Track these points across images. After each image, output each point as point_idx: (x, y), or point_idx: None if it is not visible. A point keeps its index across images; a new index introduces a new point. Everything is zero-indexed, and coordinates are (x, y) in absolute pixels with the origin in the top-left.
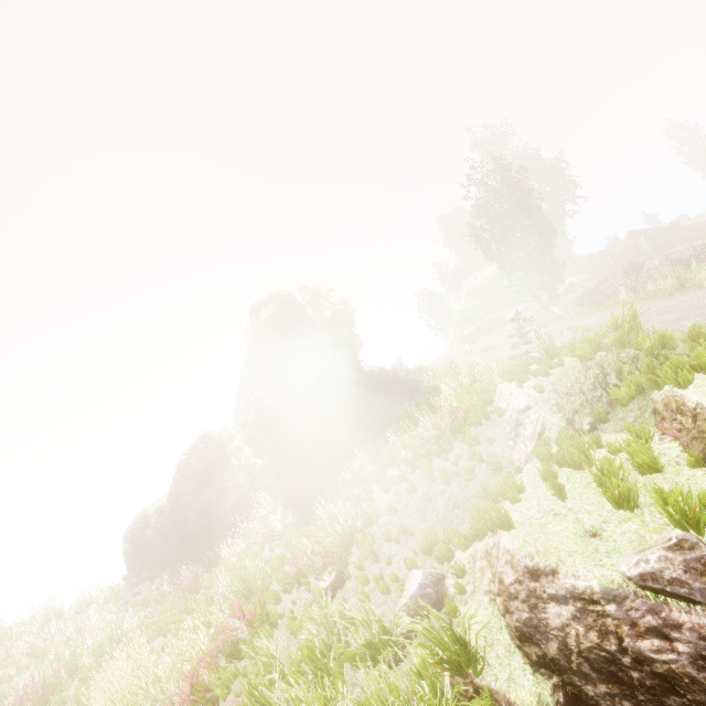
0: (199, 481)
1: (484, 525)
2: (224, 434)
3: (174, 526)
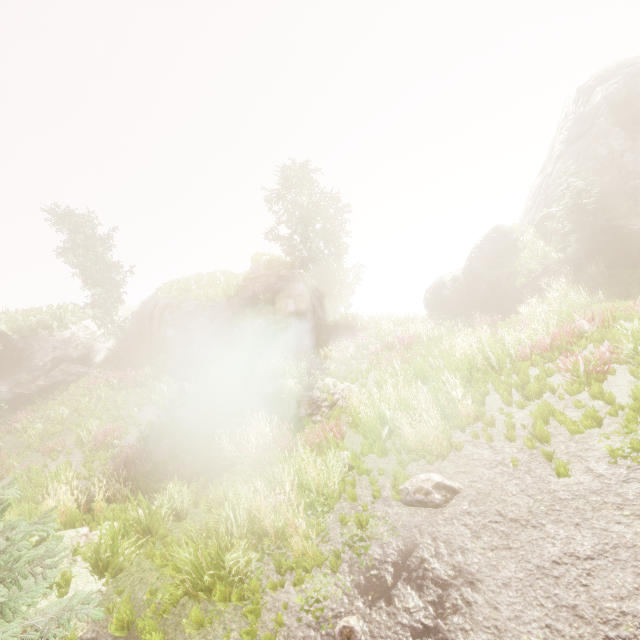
0: (489, 263)
1: None
2: (515, 229)
3: (466, 291)
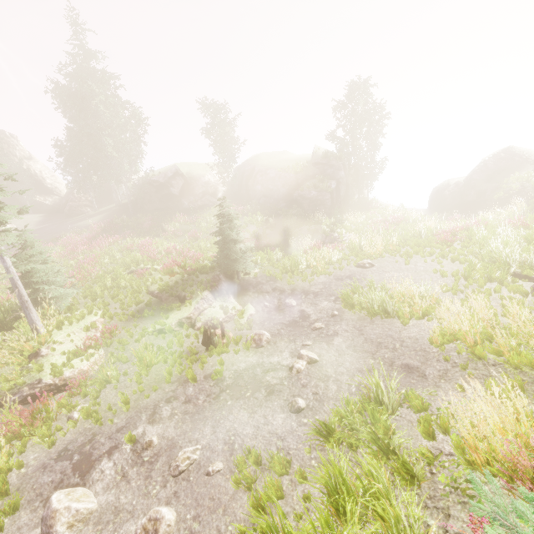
0: (487, 177)
1: None
2: (524, 152)
3: (460, 195)
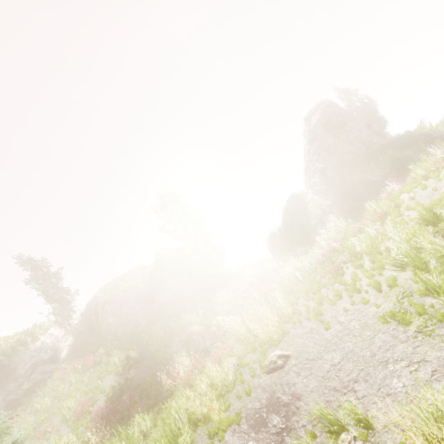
0: (294, 216)
1: None
2: (302, 193)
3: (288, 235)
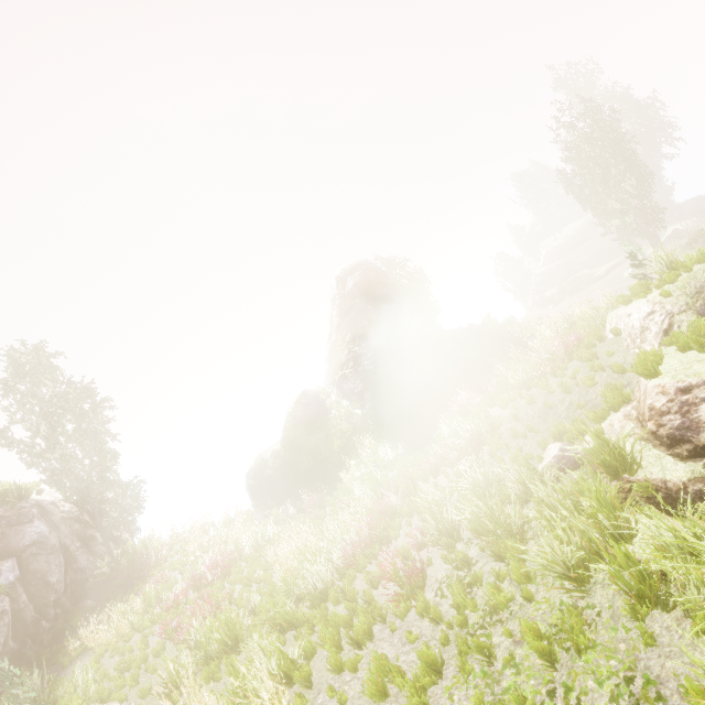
0: (305, 430)
1: (620, 399)
2: (321, 391)
3: (289, 466)
